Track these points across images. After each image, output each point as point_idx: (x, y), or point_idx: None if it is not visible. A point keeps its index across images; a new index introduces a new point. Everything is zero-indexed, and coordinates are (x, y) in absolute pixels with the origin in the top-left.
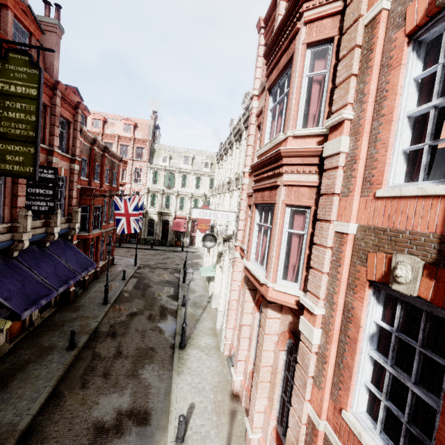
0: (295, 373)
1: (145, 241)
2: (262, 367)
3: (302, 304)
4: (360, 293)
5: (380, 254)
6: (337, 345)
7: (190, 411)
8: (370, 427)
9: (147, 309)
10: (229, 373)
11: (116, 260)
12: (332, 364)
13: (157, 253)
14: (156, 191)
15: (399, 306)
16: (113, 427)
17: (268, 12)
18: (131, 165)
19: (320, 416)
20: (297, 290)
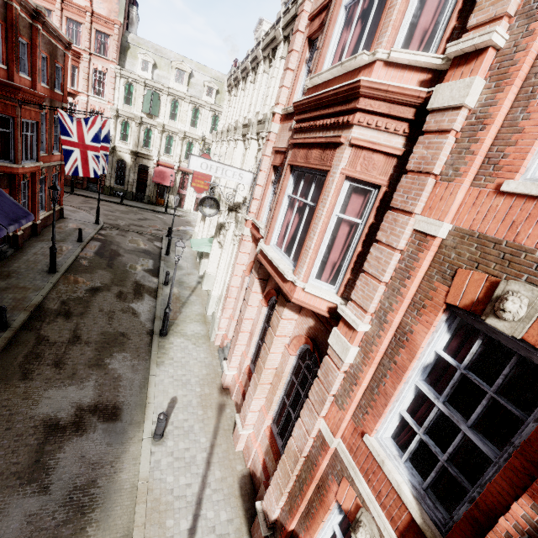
0: (312, 387)
1: (112, 191)
2: (265, 369)
3: (336, 313)
4: (429, 316)
5: (479, 273)
6: (376, 368)
7: (172, 406)
8: (396, 455)
9: (115, 284)
10: (220, 365)
11: (67, 212)
12: (363, 387)
13: (130, 210)
14: (129, 117)
15: (480, 341)
16: (72, 425)
17: None
18: (86, 63)
19: (335, 435)
20: (334, 296)
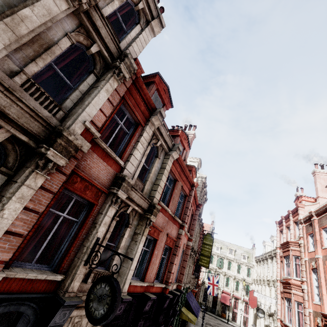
0: None
1: (201, 305)
2: None
3: None
4: None
5: (316, 317)
6: None
7: None
8: None
9: None
10: None
11: None
12: None
13: (211, 317)
14: (211, 268)
15: None
16: None
17: (279, 221)
18: None
19: None
20: None
